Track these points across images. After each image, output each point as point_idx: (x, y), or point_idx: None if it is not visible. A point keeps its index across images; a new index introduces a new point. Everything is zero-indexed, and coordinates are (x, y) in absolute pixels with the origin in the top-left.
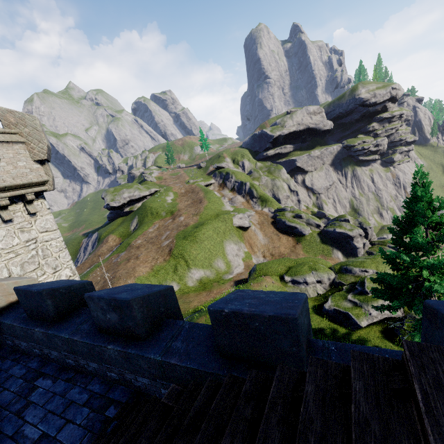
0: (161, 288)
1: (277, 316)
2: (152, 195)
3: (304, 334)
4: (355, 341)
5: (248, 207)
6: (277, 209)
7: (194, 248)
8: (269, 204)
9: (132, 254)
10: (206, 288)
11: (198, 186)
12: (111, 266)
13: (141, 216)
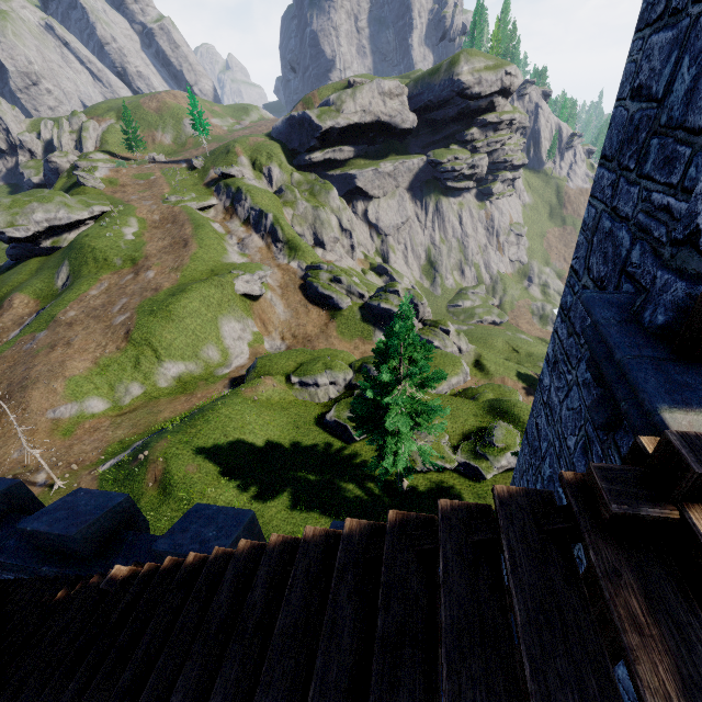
0: (0, 488)
1: (61, 534)
2: (96, 220)
3: (97, 536)
4: (346, 456)
5: (267, 256)
6: (309, 266)
7: (168, 329)
8: (300, 255)
9: (59, 336)
10: (187, 389)
11: (185, 210)
12: (20, 356)
13: (74, 263)
